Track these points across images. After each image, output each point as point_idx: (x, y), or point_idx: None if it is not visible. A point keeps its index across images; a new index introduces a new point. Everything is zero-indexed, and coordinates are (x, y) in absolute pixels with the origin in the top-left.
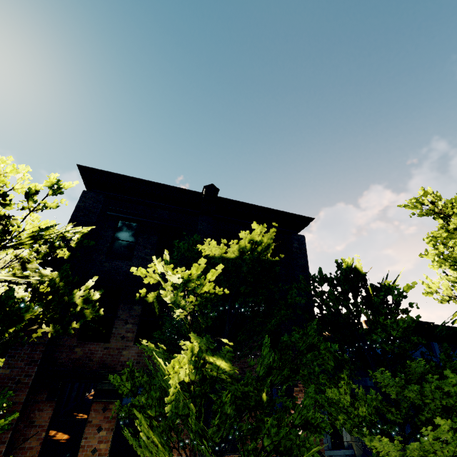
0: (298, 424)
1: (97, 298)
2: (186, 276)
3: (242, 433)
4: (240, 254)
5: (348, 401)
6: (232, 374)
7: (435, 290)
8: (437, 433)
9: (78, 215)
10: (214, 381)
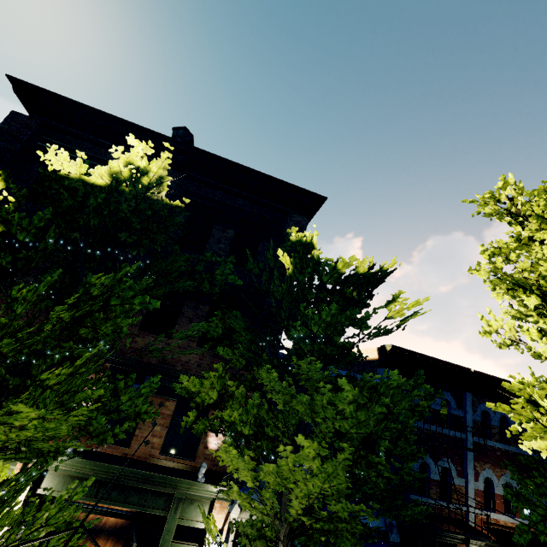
0: (48, 384)
1: None
2: None
3: (6, 388)
4: (114, 182)
5: (213, 399)
6: None
7: (496, 329)
8: (299, 457)
9: None
10: None
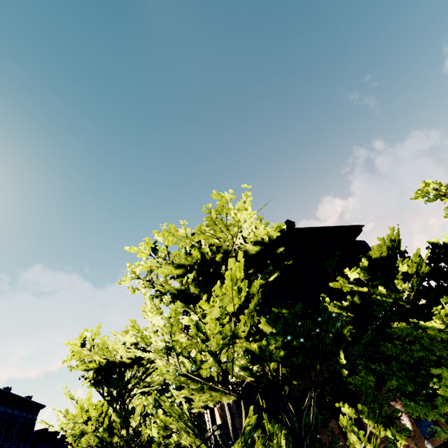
0: None
1: (333, 309)
2: (418, 261)
3: None
4: (388, 252)
5: None
6: None
7: None
8: None
9: None
10: None
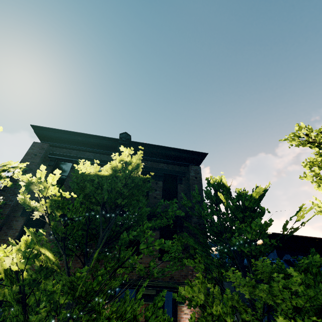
0: (118, 315)
1: None
2: (26, 179)
3: None
4: (113, 172)
5: (202, 300)
6: (58, 264)
7: None
8: None
9: (27, 158)
10: (50, 272)
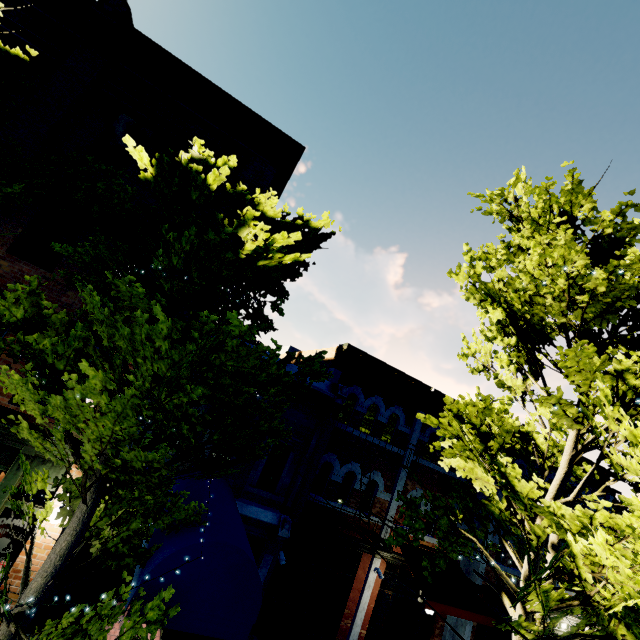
0: None
1: None
2: None
3: None
4: None
5: (17, 317)
6: None
7: (473, 352)
8: (86, 389)
9: None
10: None
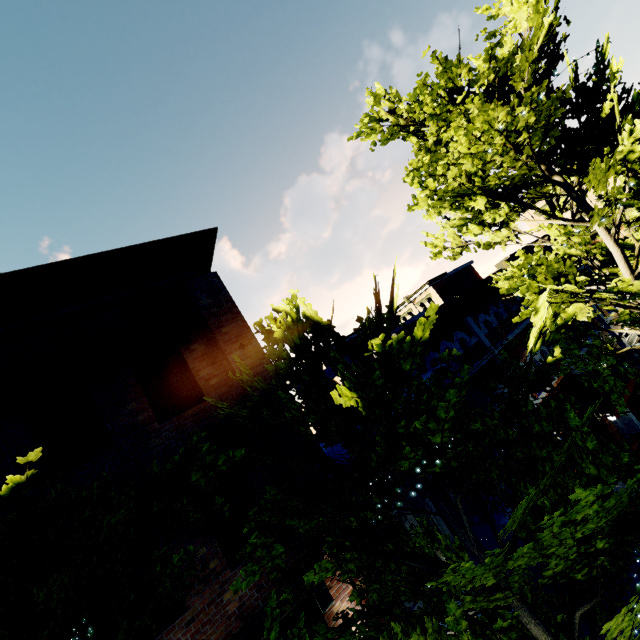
0: None
1: None
2: None
3: None
4: None
5: None
6: None
7: (443, 246)
8: (606, 639)
9: None
10: None
